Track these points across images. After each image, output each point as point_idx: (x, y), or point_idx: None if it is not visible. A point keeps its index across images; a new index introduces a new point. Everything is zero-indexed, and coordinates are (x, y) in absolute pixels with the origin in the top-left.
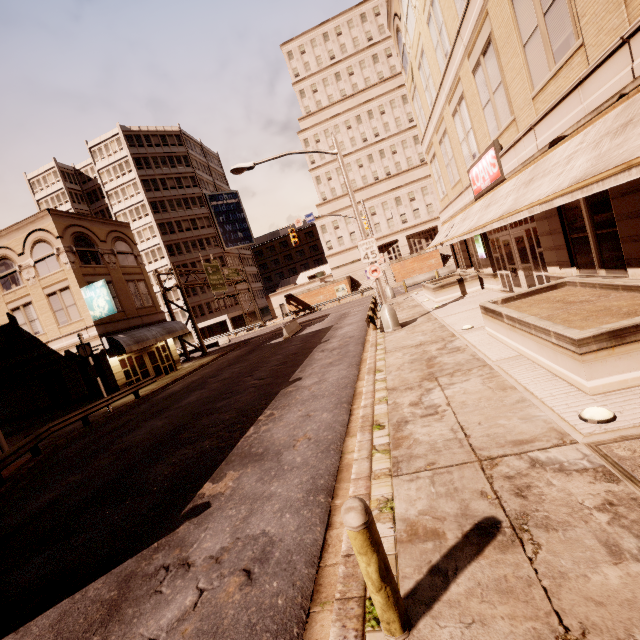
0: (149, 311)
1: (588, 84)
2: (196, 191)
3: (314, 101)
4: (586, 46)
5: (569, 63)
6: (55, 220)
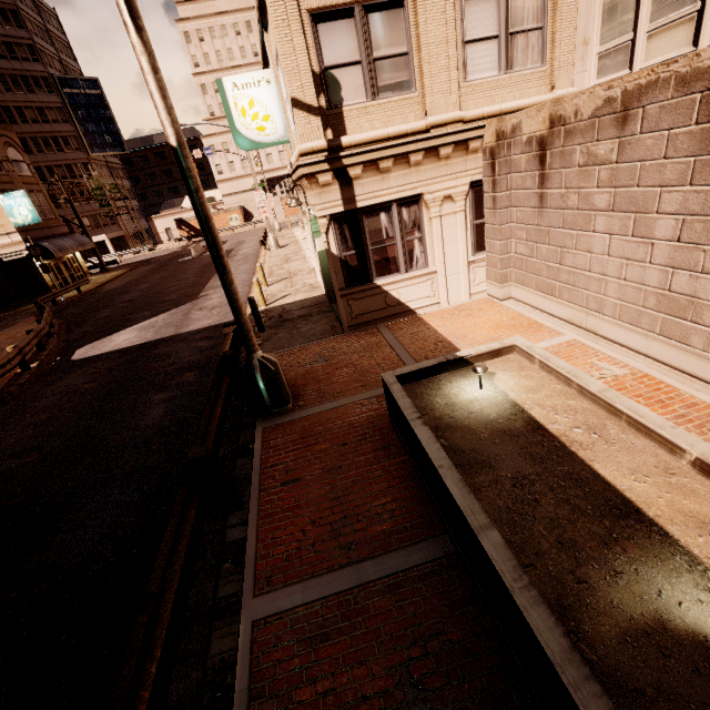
0: (54, 223)
1: None
2: (38, 68)
3: None
4: None
5: None
6: None
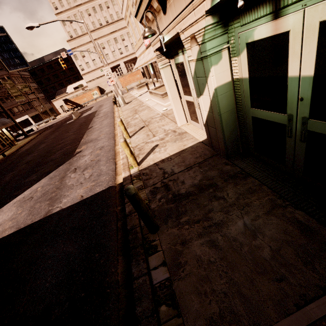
0: None
1: None
2: None
3: None
4: None
5: None
6: None
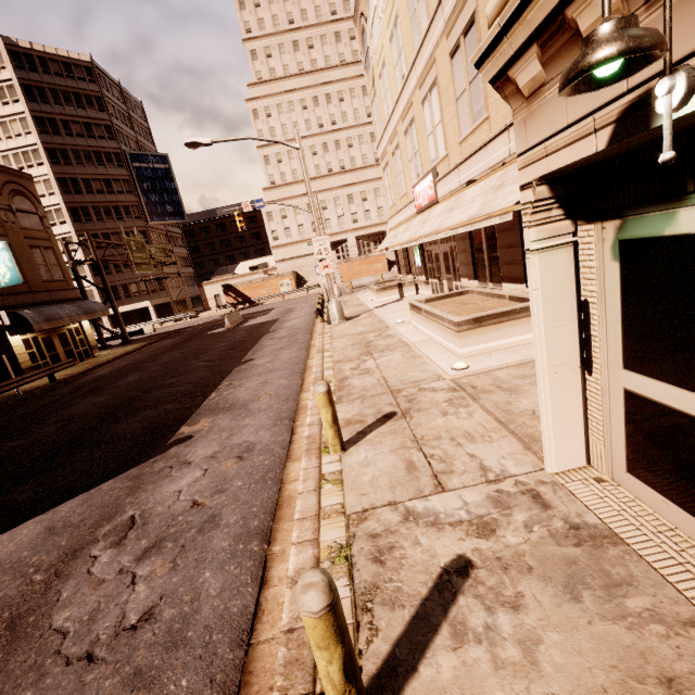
0: (59, 286)
1: (489, 148)
2: (112, 145)
3: (267, 67)
4: (490, 120)
5: (481, 127)
6: None
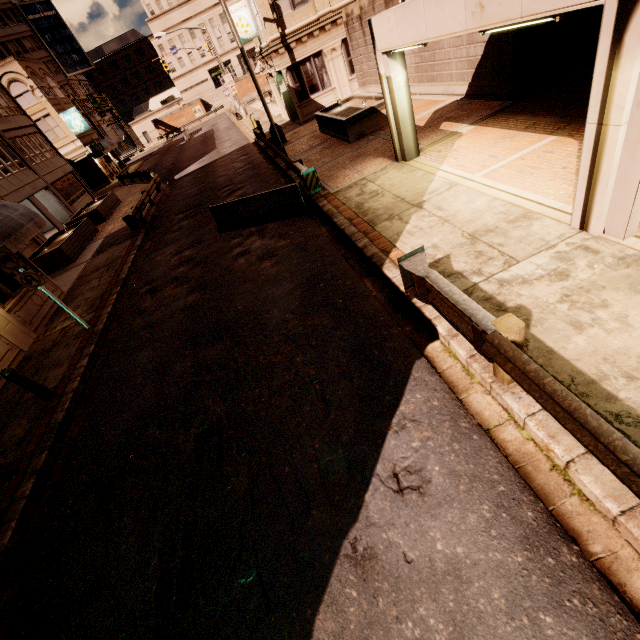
0: (89, 132)
1: None
2: (3, 0)
3: None
4: None
5: None
6: (20, 64)
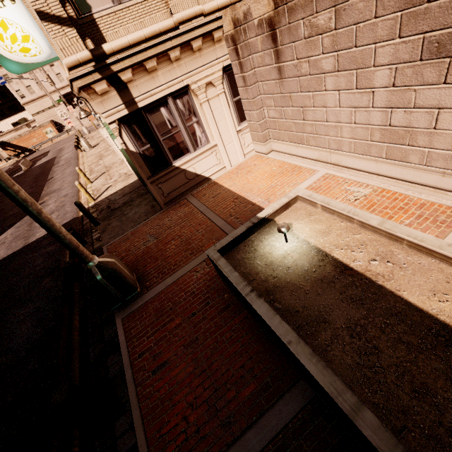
0: None
1: None
2: None
3: None
4: None
5: None
6: None
